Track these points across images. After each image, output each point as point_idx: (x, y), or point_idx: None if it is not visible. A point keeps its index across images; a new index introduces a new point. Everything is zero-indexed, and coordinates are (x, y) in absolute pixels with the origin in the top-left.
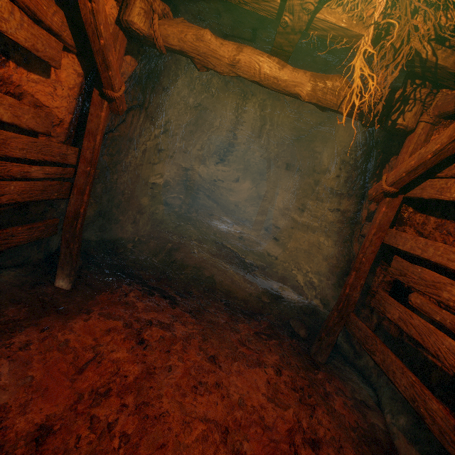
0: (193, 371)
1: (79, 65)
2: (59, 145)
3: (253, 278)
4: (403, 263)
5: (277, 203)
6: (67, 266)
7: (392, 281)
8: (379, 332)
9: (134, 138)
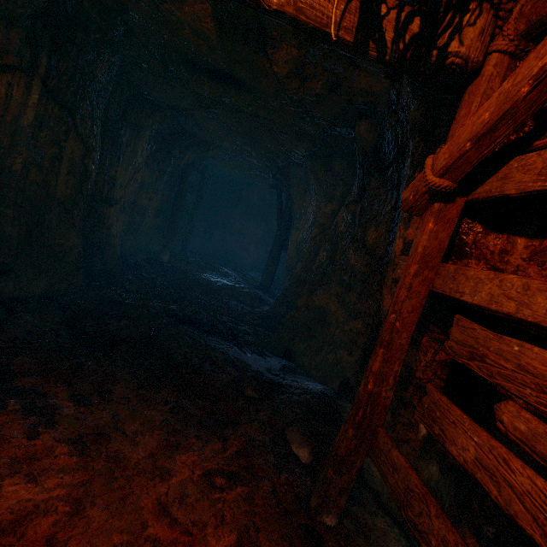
0: None
1: None
2: None
3: (241, 354)
4: (476, 331)
5: (290, 246)
6: None
7: (450, 361)
8: (430, 452)
9: (22, 128)
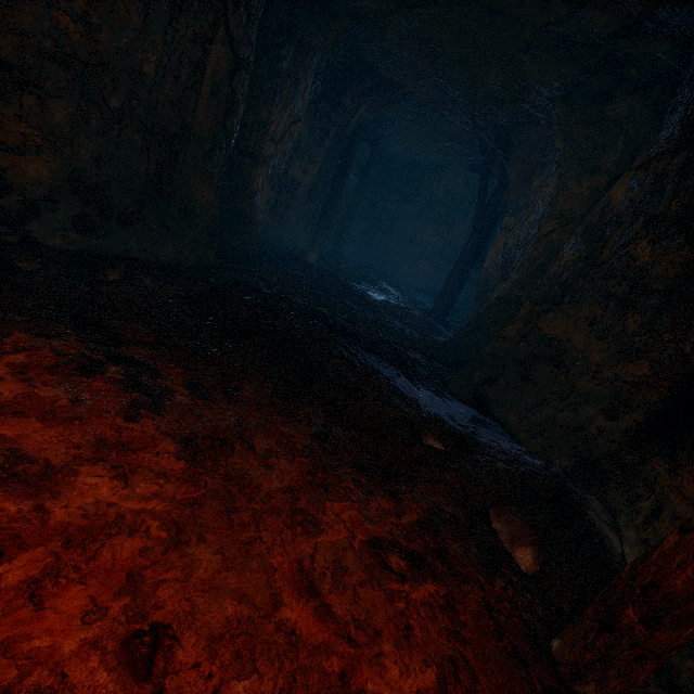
0: None
1: None
2: None
3: (412, 388)
4: None
5: (491, 256)
6: None
7: None
8: None
9: (158, 3)
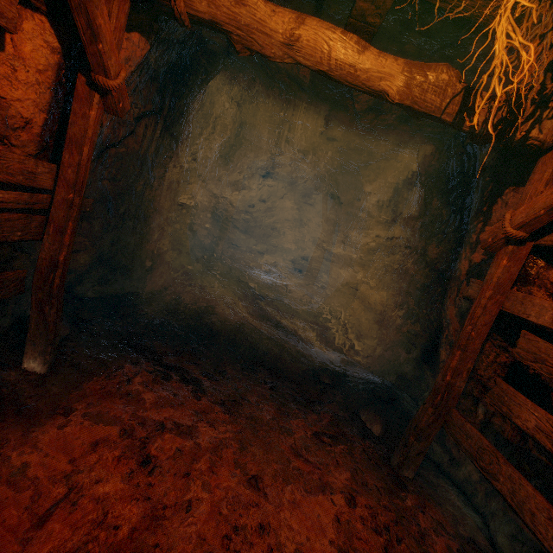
0: (224, 507)
1: (52, 33)
2: (21, 158)
3: (307, 348)
4: (539, 343)
5: (336, 248)
6: (41, 339)
7: (509, 363)
8: (487, 432)
9: (147, 158)
